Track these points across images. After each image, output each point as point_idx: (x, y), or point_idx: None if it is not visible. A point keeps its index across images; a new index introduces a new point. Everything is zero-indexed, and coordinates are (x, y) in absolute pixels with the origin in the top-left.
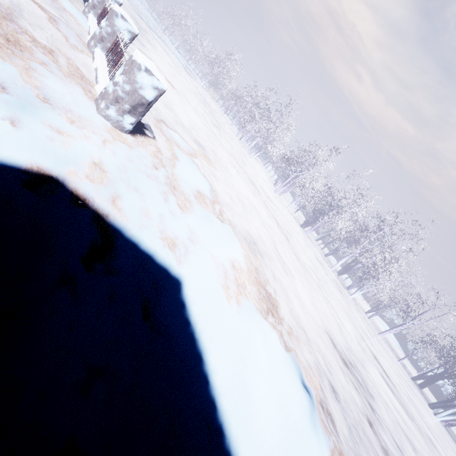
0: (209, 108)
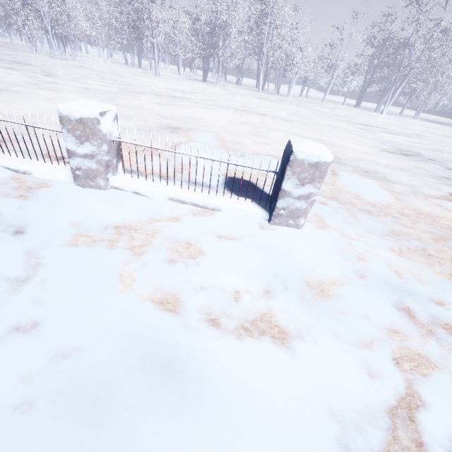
0: None
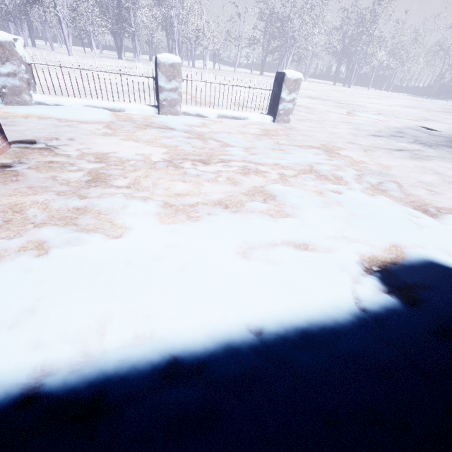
0: None
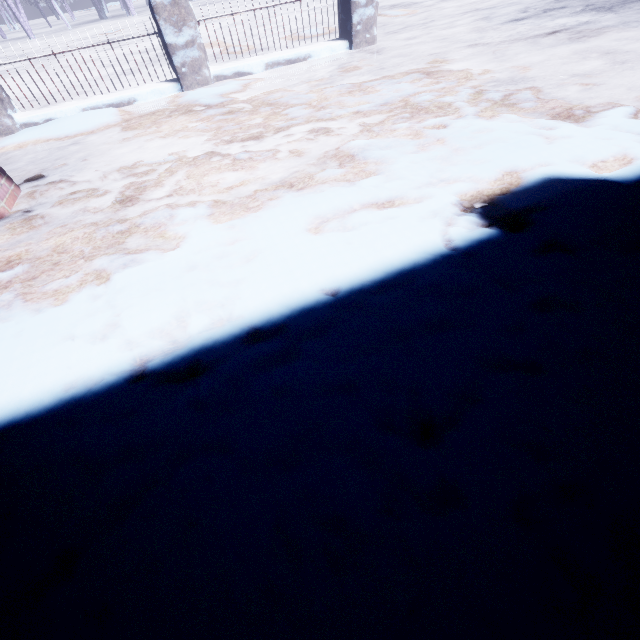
0: None
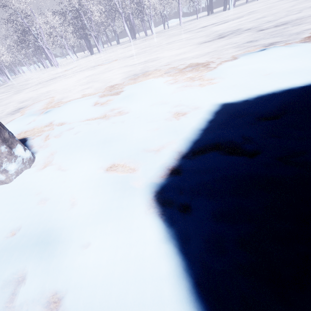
0: None
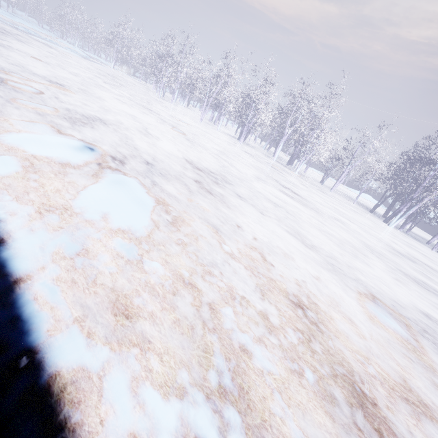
0: (113, 78)
